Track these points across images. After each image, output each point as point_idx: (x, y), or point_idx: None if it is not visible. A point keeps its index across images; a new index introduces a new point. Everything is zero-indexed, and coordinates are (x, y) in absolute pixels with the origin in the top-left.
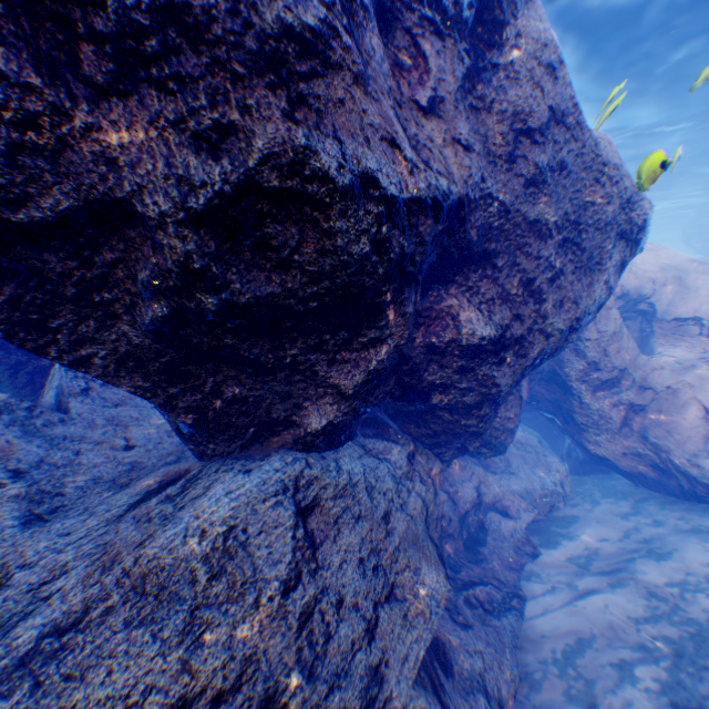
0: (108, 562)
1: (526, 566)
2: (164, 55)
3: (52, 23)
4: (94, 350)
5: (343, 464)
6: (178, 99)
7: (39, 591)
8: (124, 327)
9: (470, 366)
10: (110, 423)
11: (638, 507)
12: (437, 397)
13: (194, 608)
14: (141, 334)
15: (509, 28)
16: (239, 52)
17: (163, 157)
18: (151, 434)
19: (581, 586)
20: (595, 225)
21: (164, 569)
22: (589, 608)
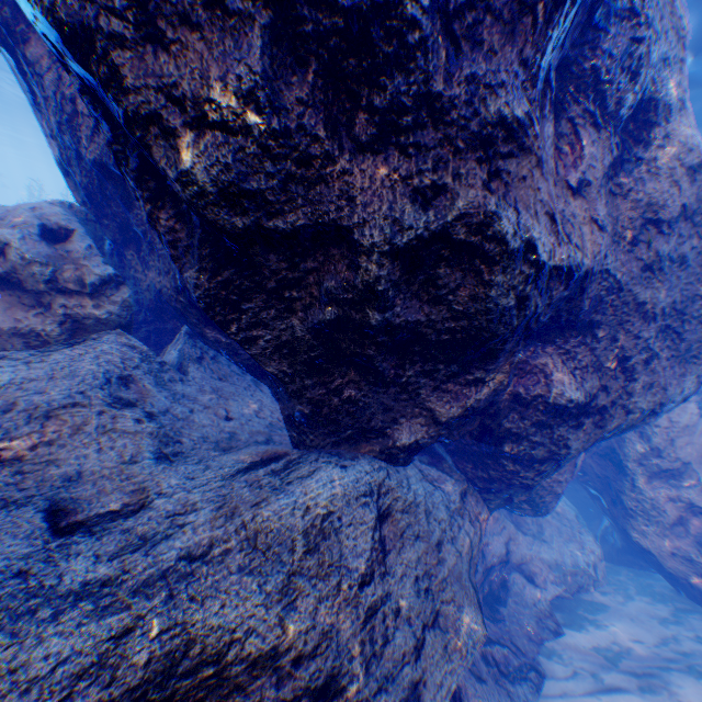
0: (228, 511)
1: (546, 641)
2: (413, 129)
3: (346, 96)
4: (263, 333)
5: (412, 484)
6: (412, 161)
7: (175, 519)
8: (295, 321)
9: (549, 423)
10: (214, 392)
11: (679, 616)
12: (508, 444)
13: (291, 573)
14: (306, 329)
15: (658, 129)
16: (464, 133)
17: (388, 202)
18: (243, 410)
19: (605, 679)
20: (699, 318)
21: (273, 532)
22: None
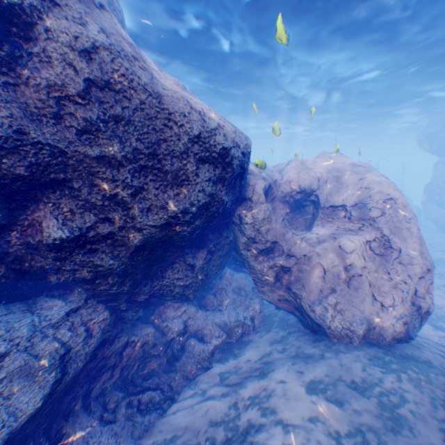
0: None
1: (198, 376)
2: None
3: None
4: None
5: None
6: None
7: None
8: None
9: (64, 256)
10: None
11: (284, 336)
12: (53, 275)
13: None
14: None
15: (40, 26)
16: None
17: None
18: None
19: (208, 394)
20: (173, 155)
21: None
22: (198, 412)
